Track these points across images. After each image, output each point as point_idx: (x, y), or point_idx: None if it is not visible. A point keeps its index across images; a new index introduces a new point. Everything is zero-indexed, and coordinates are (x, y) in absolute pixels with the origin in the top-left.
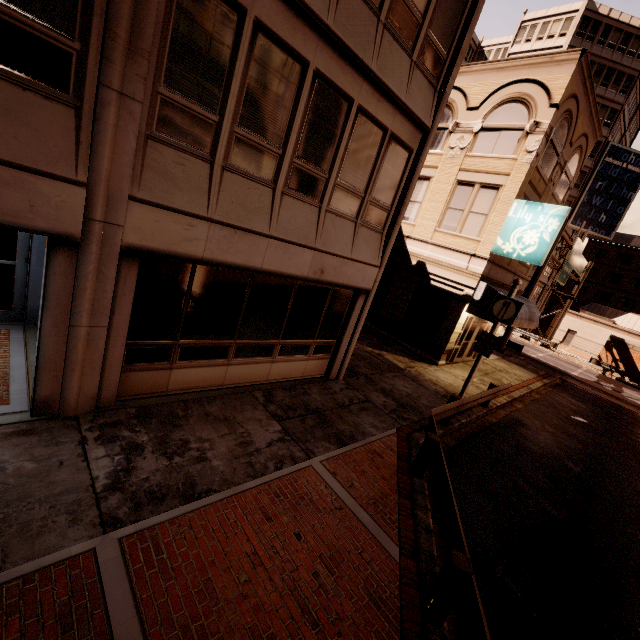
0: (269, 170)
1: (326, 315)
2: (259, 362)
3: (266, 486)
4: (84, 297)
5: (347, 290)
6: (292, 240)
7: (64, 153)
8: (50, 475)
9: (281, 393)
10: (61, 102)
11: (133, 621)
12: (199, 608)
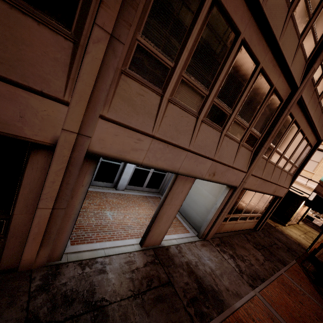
0: (277, 160)
1: (264, 205)
2: (242, 222)
3: (277, 280)
4: (229, 203)
5: (273, 196)
6: (273, 182)
7: (246, 164)
8: (223, 264)
9: (248, 236)
10: (250, 150)
11: (284, 322)
12: (296, 322)
